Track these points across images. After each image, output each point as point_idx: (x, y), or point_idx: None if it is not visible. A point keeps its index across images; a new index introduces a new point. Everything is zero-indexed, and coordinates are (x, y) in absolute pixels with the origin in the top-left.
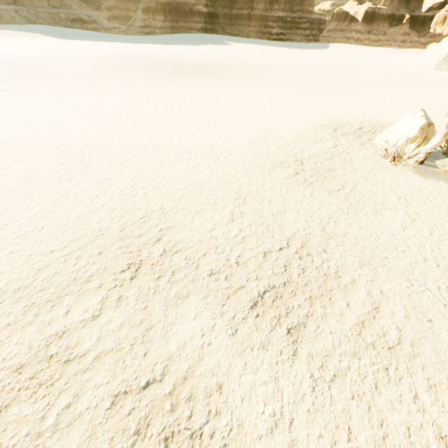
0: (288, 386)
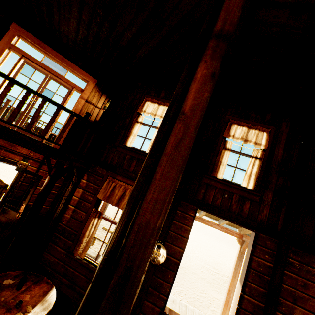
0: None
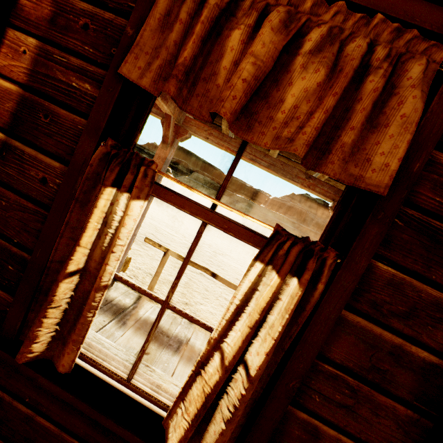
0: (178, 265)
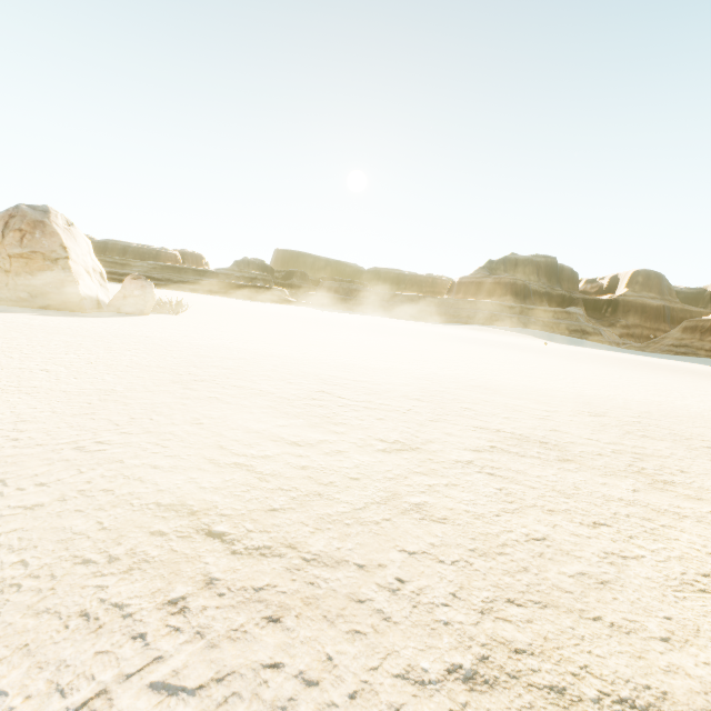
0: None
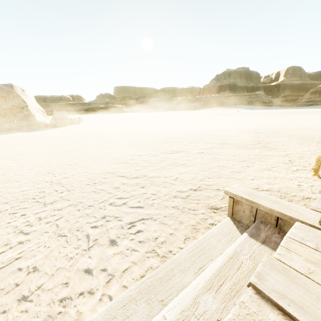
0: None
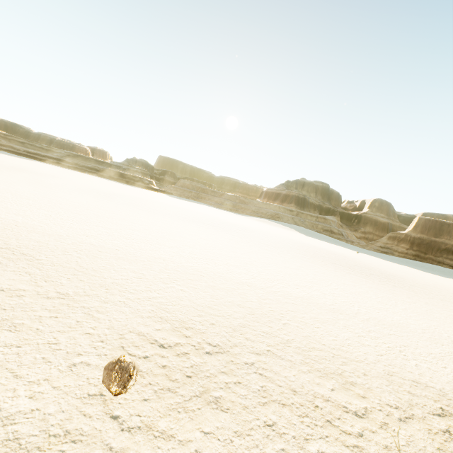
0: None
